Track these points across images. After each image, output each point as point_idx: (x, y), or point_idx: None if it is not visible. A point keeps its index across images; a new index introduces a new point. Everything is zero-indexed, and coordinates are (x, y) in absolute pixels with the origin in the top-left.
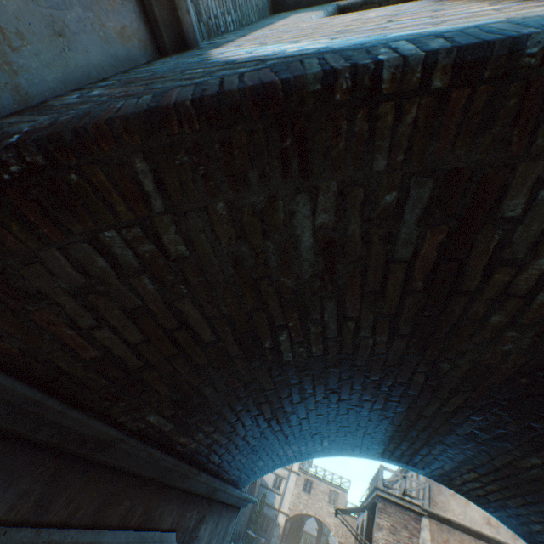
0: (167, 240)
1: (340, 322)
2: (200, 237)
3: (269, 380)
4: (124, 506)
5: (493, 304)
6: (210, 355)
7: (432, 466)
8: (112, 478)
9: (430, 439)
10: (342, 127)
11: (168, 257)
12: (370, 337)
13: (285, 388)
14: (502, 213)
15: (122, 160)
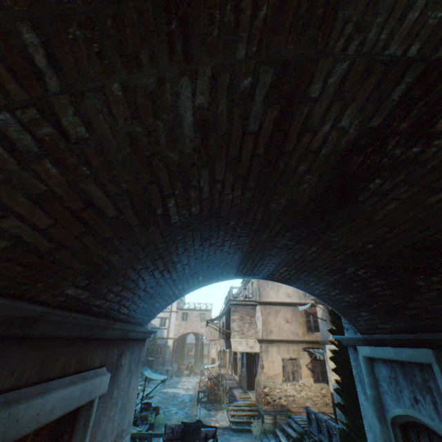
0: (66, 122)
1: (211, 186)
2: (98, 119)
3: (162, 240)
4: (61, 361)
5: (300, 159)
6: (114, 228)
7: (264, 271)
8: (45, 346)
9: (263, 255)
10: (215, 16)
11: (69, 140)
12: (230, 193)
13: (173, 244)
14: (309, 95)
15: (6, 27)
